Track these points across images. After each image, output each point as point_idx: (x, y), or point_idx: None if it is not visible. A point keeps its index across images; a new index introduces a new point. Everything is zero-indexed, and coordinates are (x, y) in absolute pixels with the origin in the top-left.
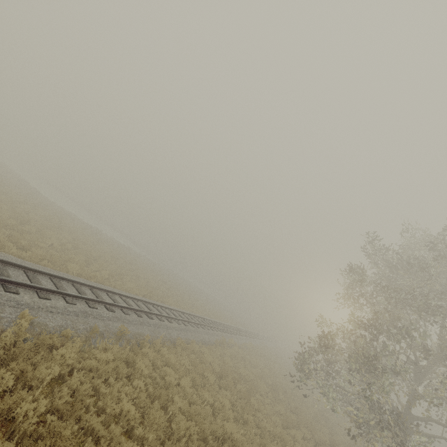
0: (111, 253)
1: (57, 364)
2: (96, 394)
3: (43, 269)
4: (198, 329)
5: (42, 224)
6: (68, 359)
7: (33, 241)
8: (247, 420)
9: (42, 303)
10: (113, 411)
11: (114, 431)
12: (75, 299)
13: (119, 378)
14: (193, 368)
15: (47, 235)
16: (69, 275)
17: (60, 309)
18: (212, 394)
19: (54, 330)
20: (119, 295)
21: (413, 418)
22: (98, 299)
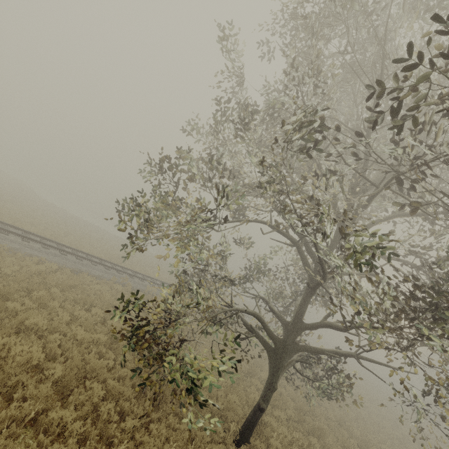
0: (65, 224)
1: None
2: None
3: None
4: (89, 264)
5: None
6: None
7: None
8: None
9: None
10: None
11: None
12: None
13: None
14: None
15: None
16: None
17: None
18: None
19: None
20: None
21: (300, 327)
22: None
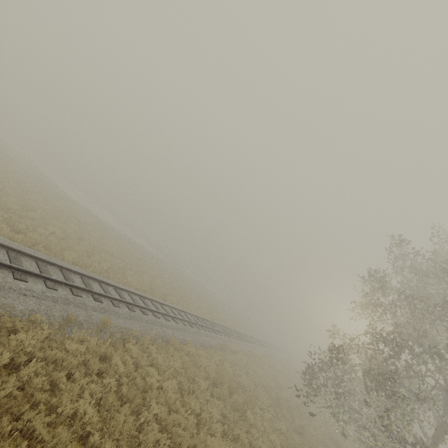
0: (119, 247)
1: (12, 351)
2: (55, 390)
3: (33, 252)
4: (198, 330)
5: (50, 213)
6: (26, 346)
7: (34, 227)
8: (238, 436)
9: (16, 284)
10: (64, 411)
11: (59, 436)
12: (57, 284)
13: (88, 374)
14: (184, 371)
15: (51, 223)
16: (62, 262)
17: (36, 292)
18: (201, 403)
19: (21, 313)
20: (113, 287)
21: None
22: (84, 288)
